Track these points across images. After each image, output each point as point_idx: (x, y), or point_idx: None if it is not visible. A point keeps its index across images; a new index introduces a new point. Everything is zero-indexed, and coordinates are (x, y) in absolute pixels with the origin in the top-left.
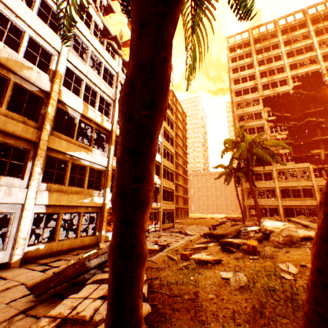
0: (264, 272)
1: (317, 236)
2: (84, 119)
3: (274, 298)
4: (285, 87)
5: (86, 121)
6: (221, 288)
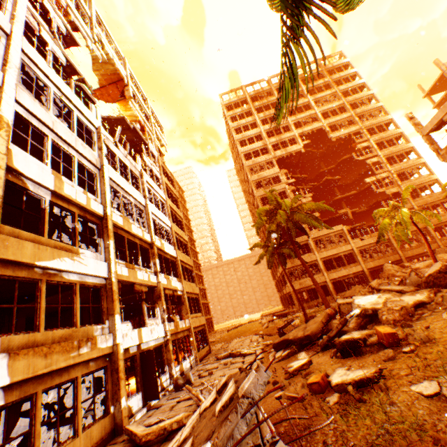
0: None
1: None
2: (57, 199)
3: None
4: (296, 146)
5: (62, 202)
6: None
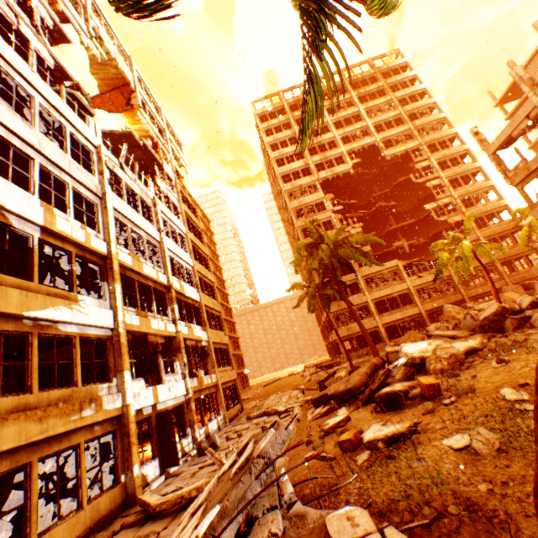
0: (495, 414)
1: None
2: (49, 236)
3: None
4: (344, 166)
5: (55, 240)
6: (477, 466)
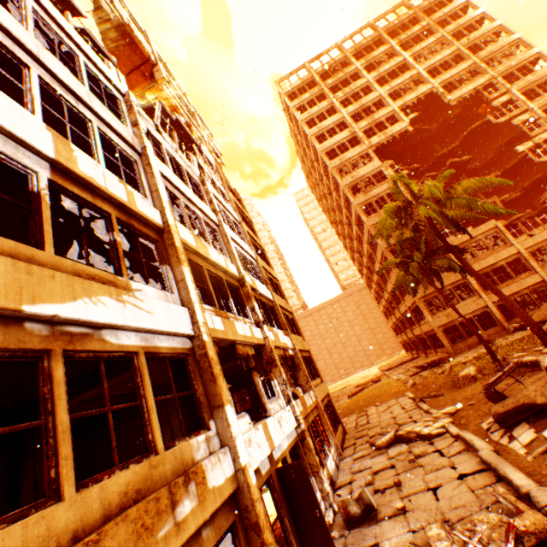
0: None
1: None
2: (66, 181)
3: None
4: (399, 125)
5: (78, 190)
6: None
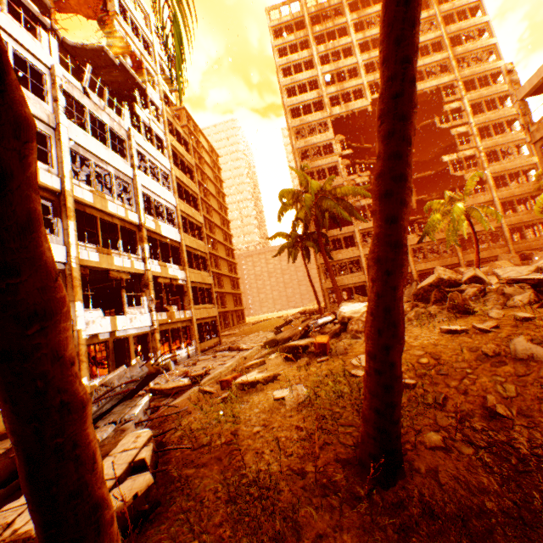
0: (332, 375)
1: (368, 311)
2: None
3: (341, 405)
4: (362, 102)
5: None
6: (273, 413)
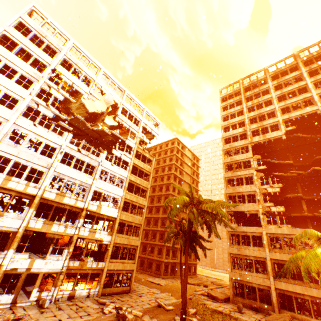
0: None
1: None
2: (2, 189)
3: None
4: (277, 133)
5: (5, 190)
6: None
